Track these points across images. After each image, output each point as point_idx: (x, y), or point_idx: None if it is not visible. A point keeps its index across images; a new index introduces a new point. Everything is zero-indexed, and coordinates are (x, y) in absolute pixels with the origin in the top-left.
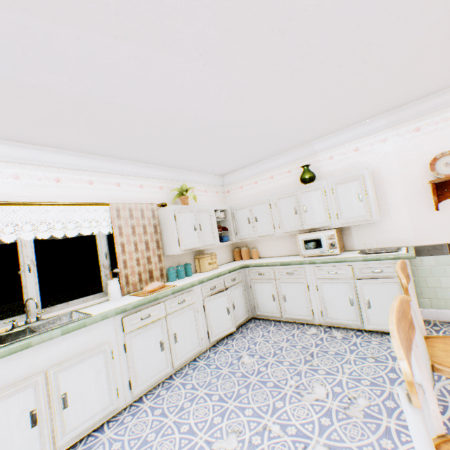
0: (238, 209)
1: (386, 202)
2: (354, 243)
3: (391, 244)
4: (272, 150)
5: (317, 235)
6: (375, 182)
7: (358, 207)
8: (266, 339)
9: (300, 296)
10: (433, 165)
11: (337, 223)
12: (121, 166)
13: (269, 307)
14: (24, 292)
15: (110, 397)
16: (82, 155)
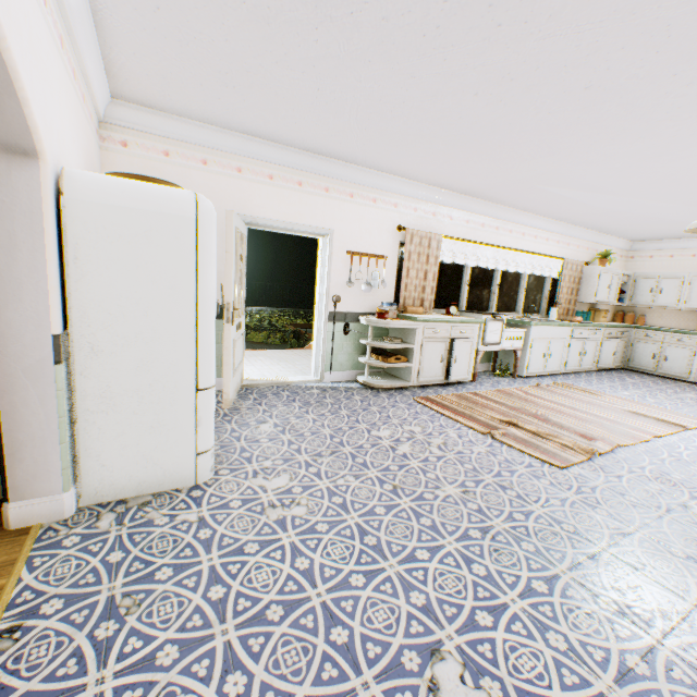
0: (642, 277)
1: None
2: None
3: None
4: None
5: None
6: None
7: None
8: (642, 378)
9: (682, 359)
10: None
11: None
12: (575, 231)
13: (644, 363)
14: (518, 302)
15: (558, 364)
16: (563, 225)
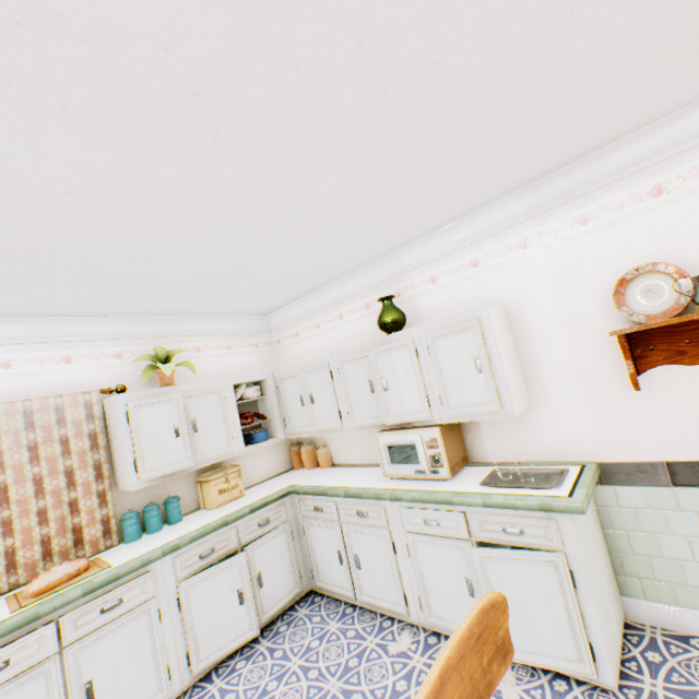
0: (284, 378)
1: (537, 368)
2: (486, 448)
3: (555, 455)
4: (324, 270)
5: (408, 438)
6: (514, 328)
7: (476, 384)
8: (307, 665)
9: (383, 562)
10: (621, 294)
11: (442, 415)
12: (11, 328)
13: (335, 575)
14: None
15: None
16: None
